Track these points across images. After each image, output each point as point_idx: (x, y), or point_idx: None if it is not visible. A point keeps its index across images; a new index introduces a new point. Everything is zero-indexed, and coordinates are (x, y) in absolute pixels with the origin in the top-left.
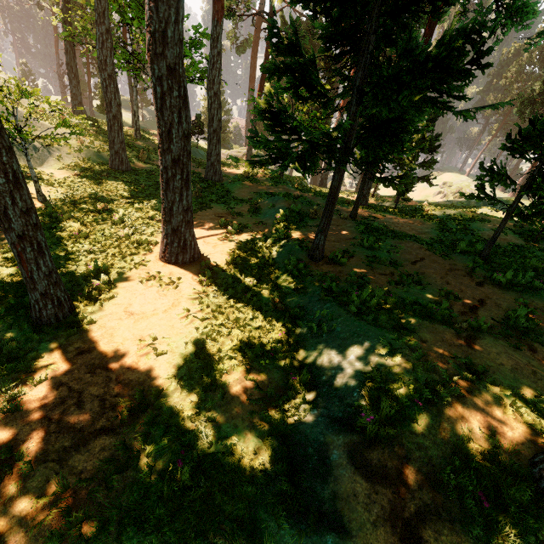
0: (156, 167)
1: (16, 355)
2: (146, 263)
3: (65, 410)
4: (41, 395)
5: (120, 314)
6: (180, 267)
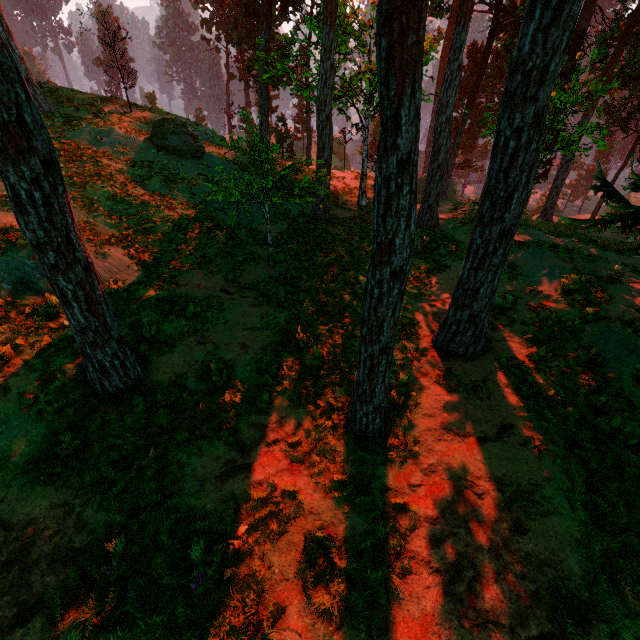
0: (355, 213)
1: (360, 482)
2: (423, 352)
3: (470, 588)
4: (423, 553)
5: (440, 433)
6: (471, 361)
